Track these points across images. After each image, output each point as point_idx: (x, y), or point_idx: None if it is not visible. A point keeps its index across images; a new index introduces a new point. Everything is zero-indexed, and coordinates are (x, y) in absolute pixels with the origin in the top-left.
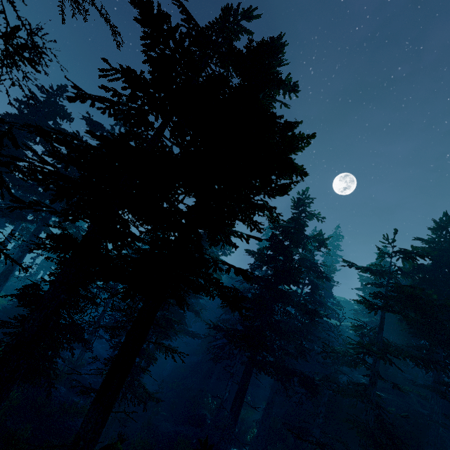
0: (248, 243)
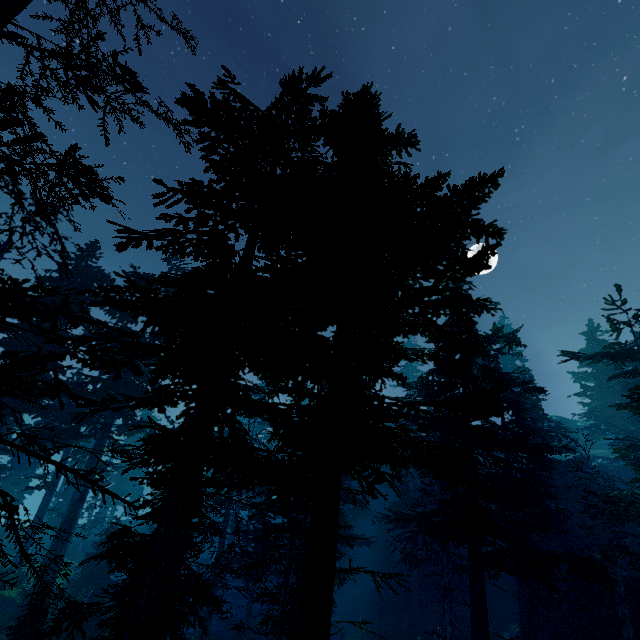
0: (439, 363)
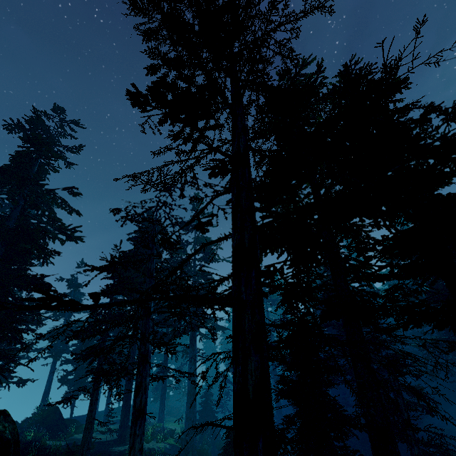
0: None
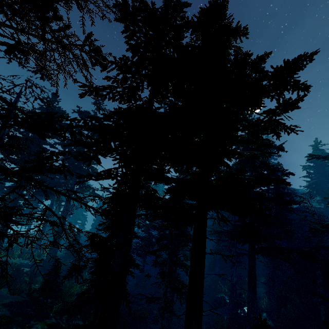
0: (258, 159)
